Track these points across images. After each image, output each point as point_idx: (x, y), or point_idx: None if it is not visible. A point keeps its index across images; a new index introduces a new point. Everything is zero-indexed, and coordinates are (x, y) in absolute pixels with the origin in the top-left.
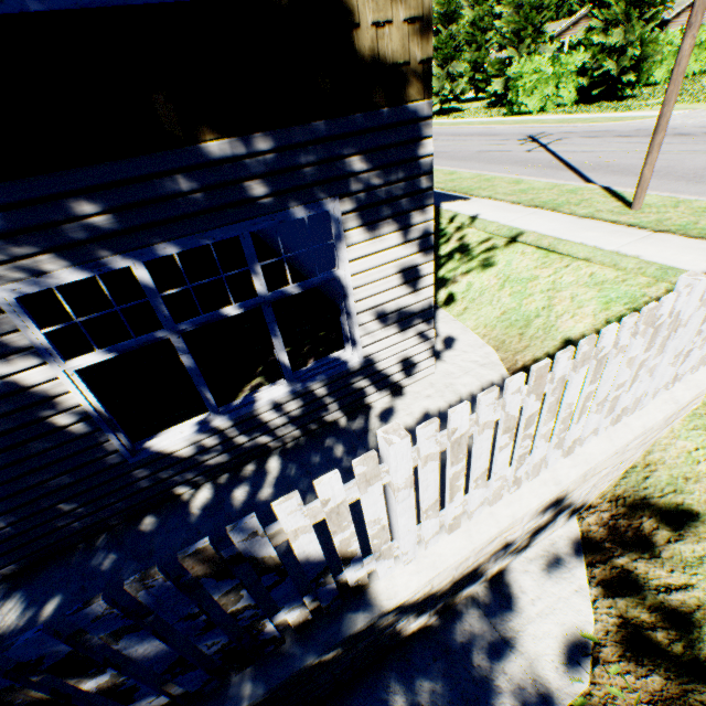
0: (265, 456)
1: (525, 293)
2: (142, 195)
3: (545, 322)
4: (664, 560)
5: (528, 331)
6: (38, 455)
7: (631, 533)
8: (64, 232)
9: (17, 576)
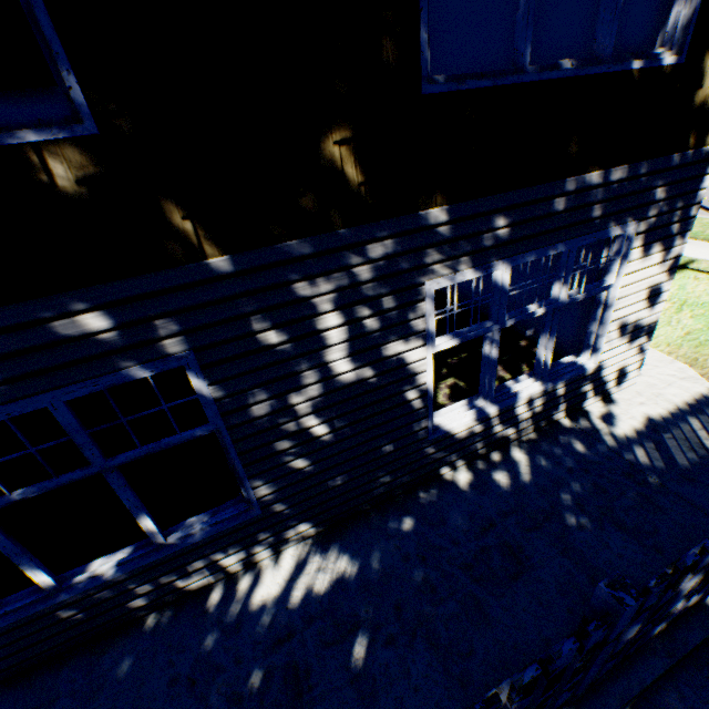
0: (504, 447)
1: None
2: (532, 214)
3: None
4: None
5: None
6: (384, 423)
7: None
8: (481, 240)
9: (325, 533)
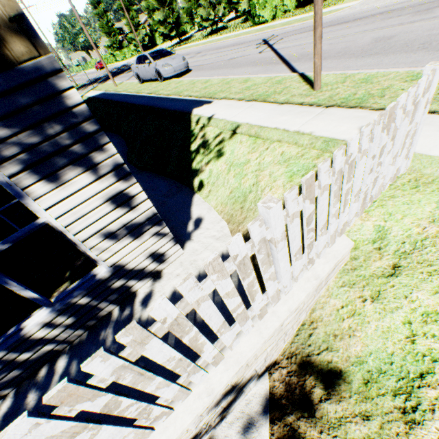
0: (56, 356)
1: (243, 175)
2: None
3: (255, 197)
4: (317, 420)
5: (246, 205)
6: None
7: (298, 390)
8: None
9: None
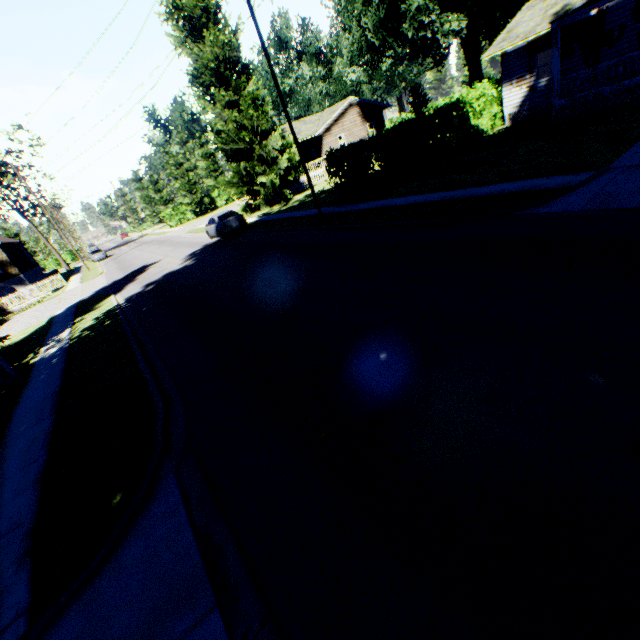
0: None
1: None
2: None
3: None
4: None
5: None
6: None
7: None
8: None
9: None
